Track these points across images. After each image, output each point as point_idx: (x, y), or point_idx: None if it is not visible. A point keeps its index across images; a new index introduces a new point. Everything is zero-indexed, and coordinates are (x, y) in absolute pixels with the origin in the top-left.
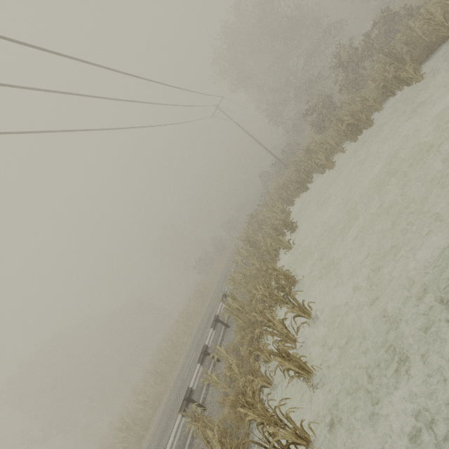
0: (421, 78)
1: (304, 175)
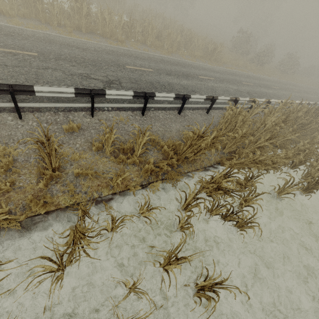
0: None
1: None
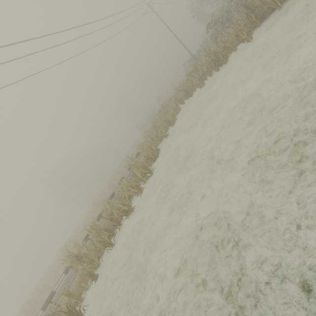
0: (251, 40)
1: (190, 86)
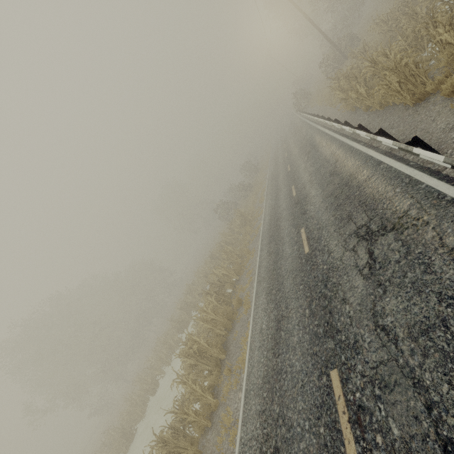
0: None
1: None
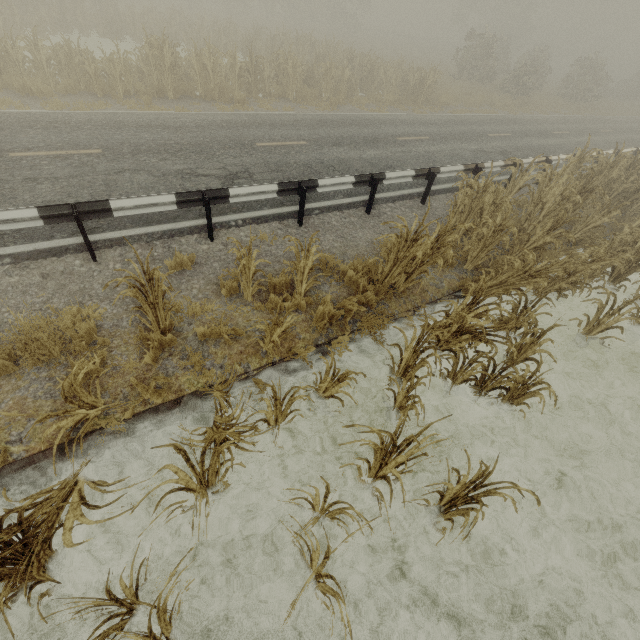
0: None
1: None
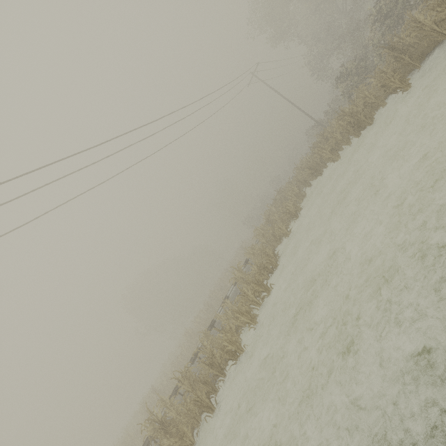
0: (408, 87)
1: (318, 161)
